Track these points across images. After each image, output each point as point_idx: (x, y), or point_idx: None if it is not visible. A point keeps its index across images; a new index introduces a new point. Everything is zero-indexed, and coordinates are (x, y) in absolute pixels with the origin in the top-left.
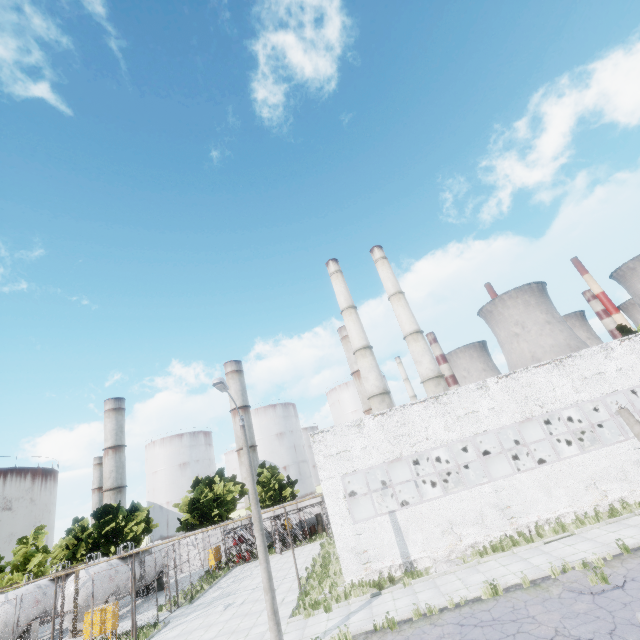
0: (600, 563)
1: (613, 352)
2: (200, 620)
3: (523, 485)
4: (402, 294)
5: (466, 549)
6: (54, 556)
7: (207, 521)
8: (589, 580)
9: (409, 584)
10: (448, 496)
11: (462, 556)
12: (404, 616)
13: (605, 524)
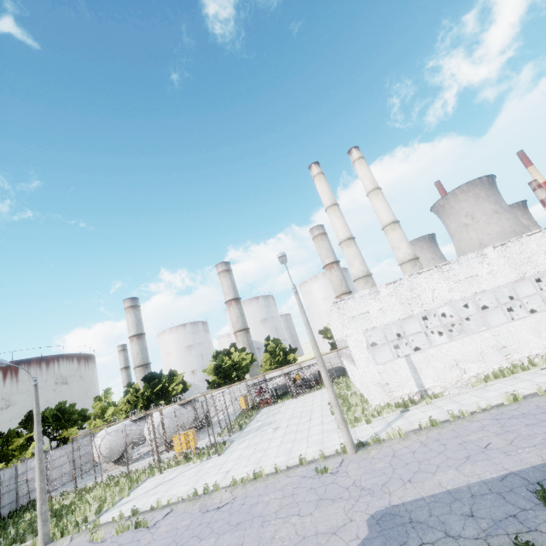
0: None
1: None
2: (259, 438)
3: (517, 330)
4: (380, 190)
5: (469, 379)
6: (120, 409)
7: (229, 381)
8: None
9: (430, 403)
10: (453, 342)
11: (469, 383)
12: (441, 419)
13: None
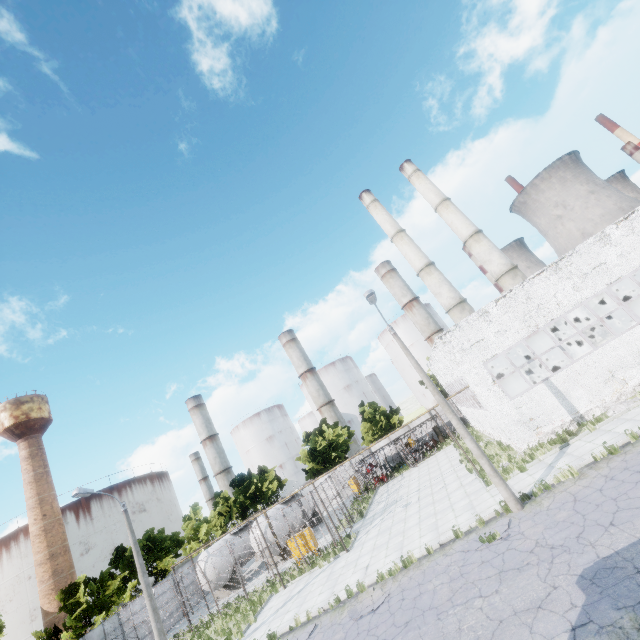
0: None
1: None
2: (389, 521)
3: None
4: (448, 200)
5: (634, 389)
6: (213, 525)
7: (329, 464)
8: None
9: (594, 429)
10: (599, 349)
11: (636, 394)
12: (619, 443)
13: None
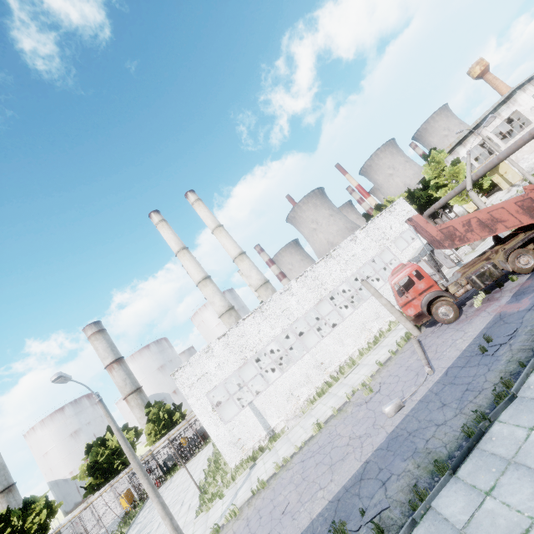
0: (369, 380)
1: (358, 239)
2: None
3: (327, 345)
4: (222, 227)
5: (304, 403)
6: None
7: (112, 474)
8: (364, 394)
9: (273, 447)
10: (285, 374)
11: (302, 409)
12: (270, 474)
13: (373, 350)
